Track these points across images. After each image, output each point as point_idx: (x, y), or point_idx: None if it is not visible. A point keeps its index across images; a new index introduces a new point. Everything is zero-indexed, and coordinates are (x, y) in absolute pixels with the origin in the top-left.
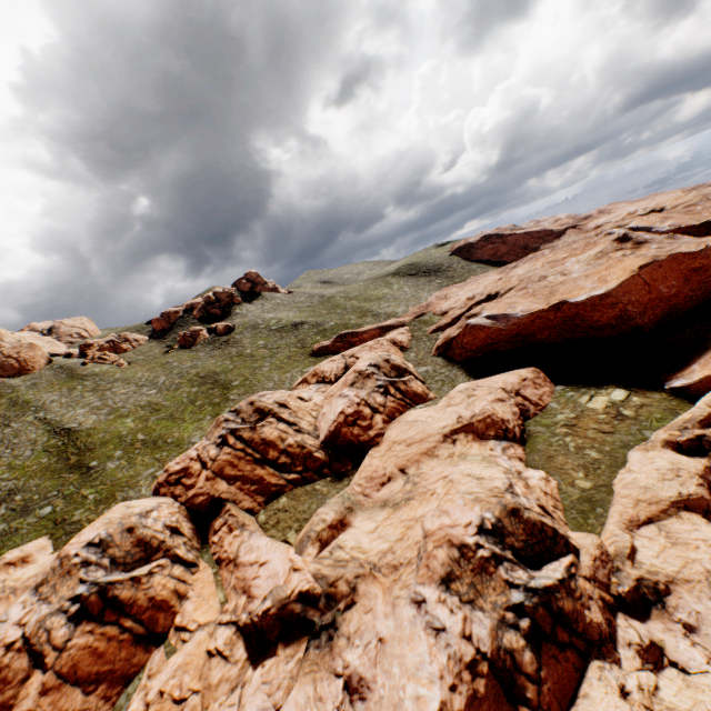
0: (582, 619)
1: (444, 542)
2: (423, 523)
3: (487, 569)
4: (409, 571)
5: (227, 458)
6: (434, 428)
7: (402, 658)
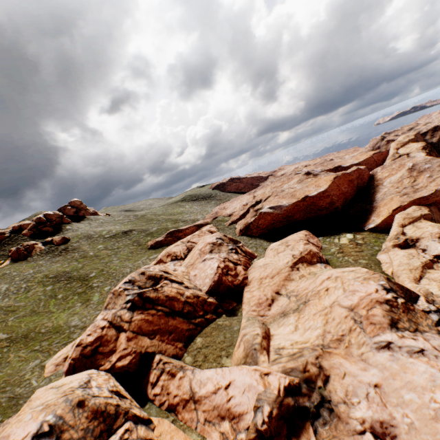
0: None
1: (374, 303)
2: (341, 304)
3: (409, 308)
4: (355, 335)
5: (141, 317)
6: (281, 264)
7: (410, 384)
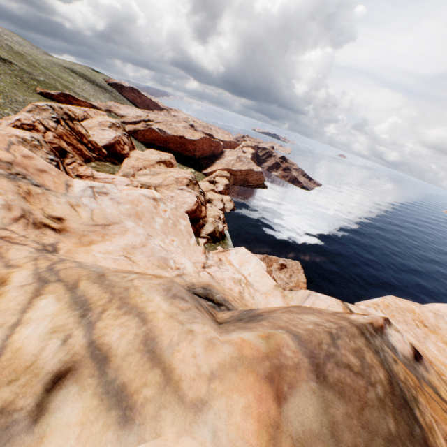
0: (205, 199)
1: (186, 178)
2: (174, 176)
3: (195, 185)
4: (174, 185)
5: (63, 131)
6: (152, 159)
7: (182, 197)
